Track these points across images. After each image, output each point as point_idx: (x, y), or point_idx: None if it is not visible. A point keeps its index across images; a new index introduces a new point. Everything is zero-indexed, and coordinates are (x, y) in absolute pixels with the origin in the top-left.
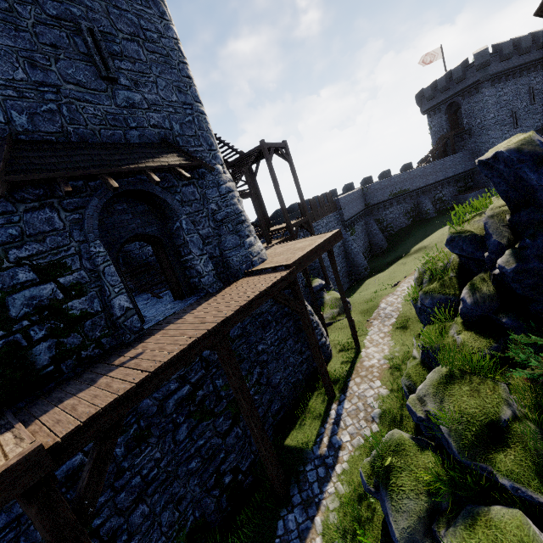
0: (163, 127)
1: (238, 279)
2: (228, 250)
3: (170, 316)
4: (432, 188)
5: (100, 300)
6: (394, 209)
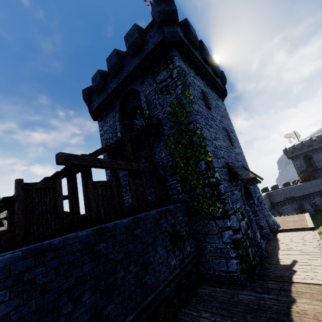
0: (241, 161)
1: (276, 233)
2: (266, 217)
3: (265, 247)
4: (307, 197)
5: (252, 232)
6: (287, 207)
